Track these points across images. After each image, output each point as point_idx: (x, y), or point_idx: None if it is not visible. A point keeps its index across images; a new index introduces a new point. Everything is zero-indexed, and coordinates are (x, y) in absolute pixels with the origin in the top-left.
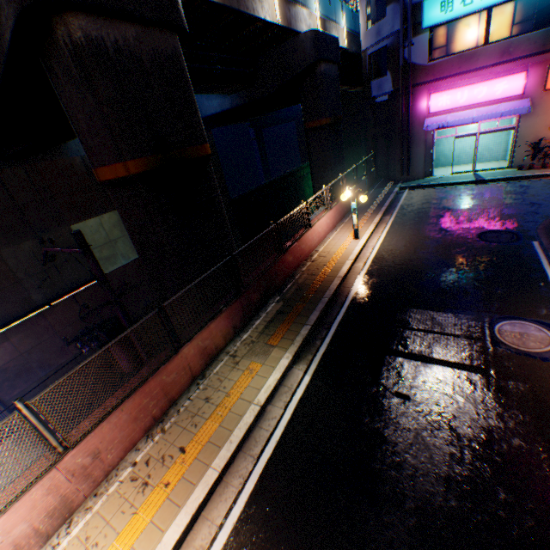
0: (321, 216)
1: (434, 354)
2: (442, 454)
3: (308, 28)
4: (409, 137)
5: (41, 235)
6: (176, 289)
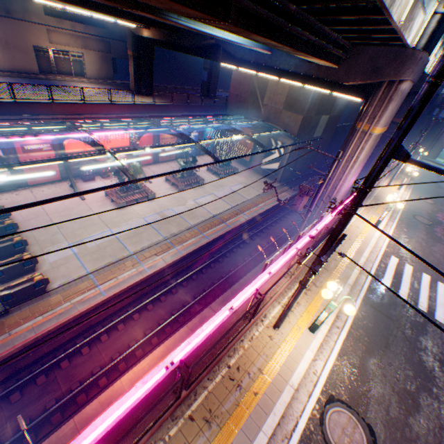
0: None
1: (439, 189)
2: (442, 195)
3: None
4: (437, 140)
5: (318, 116)
6: None
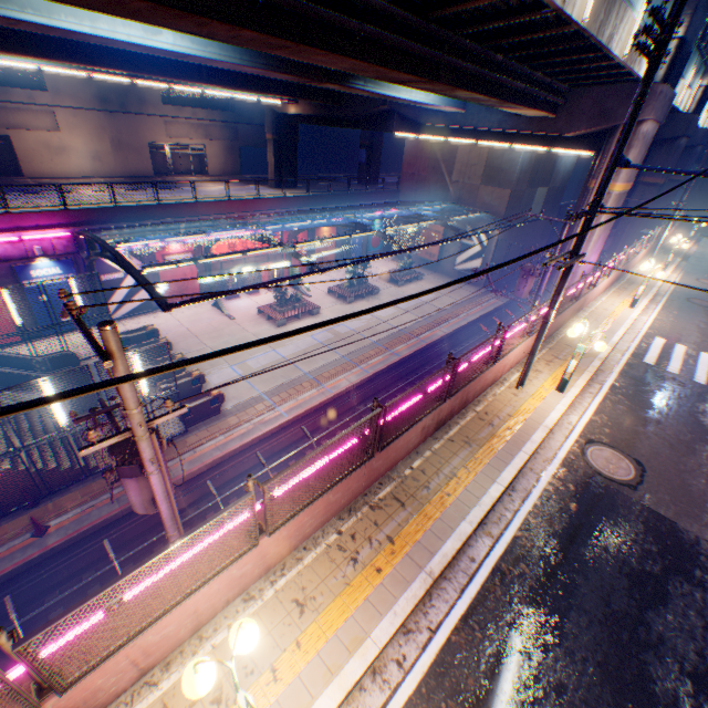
0: (671, 228)
1: None
2: None
3: (701, 124)
4: None
5: (531, 189)
6: (634, 228)
